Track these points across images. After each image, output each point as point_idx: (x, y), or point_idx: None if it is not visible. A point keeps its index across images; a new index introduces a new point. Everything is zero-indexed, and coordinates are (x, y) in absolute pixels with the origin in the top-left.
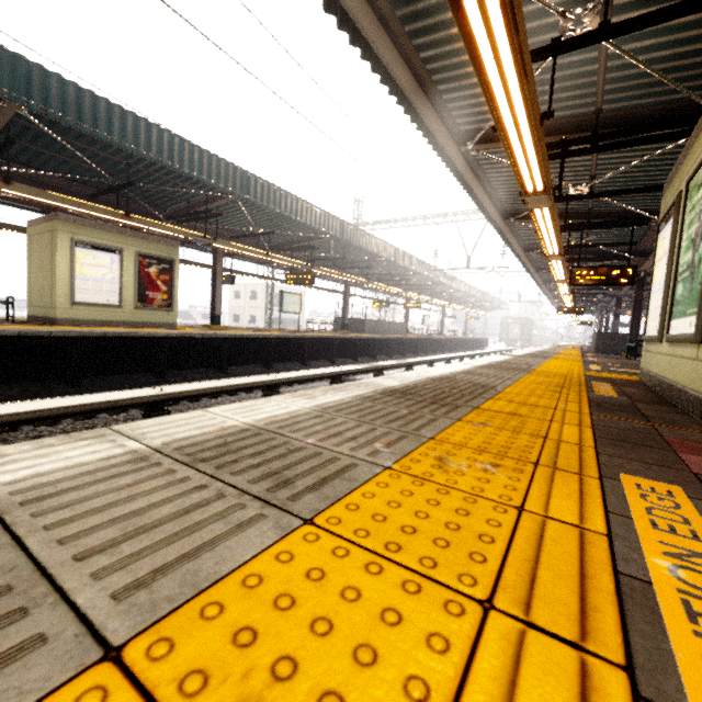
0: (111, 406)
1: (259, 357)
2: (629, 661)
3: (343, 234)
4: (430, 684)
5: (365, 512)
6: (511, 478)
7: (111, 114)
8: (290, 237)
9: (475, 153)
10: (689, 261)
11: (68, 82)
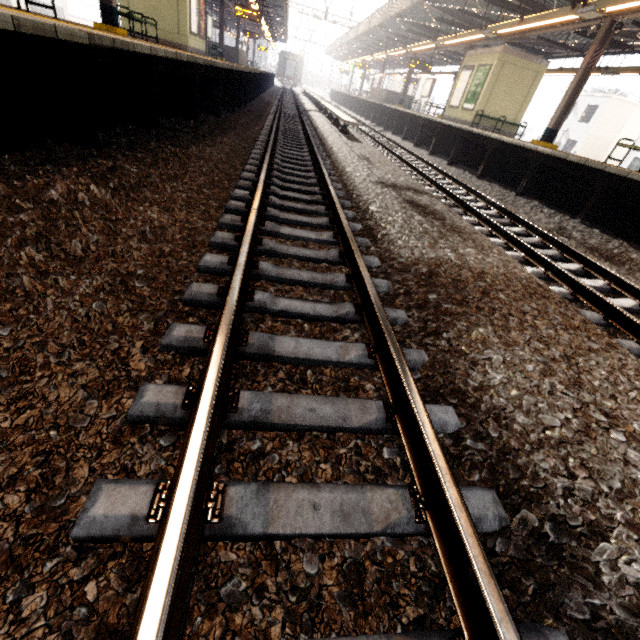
0: None
1: None
2: None
3: None
4: None
5: None
6: None
7: None
8: None
9: (423, 5)
10: (473, 91)
11: None
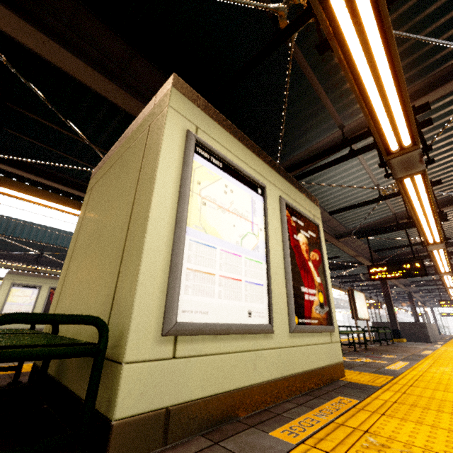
0: None
1: None
2: None
3: None
4: None
5: None
6: None
7: (25, 226)
8: None
9: None
10: None
11: (6, 217)
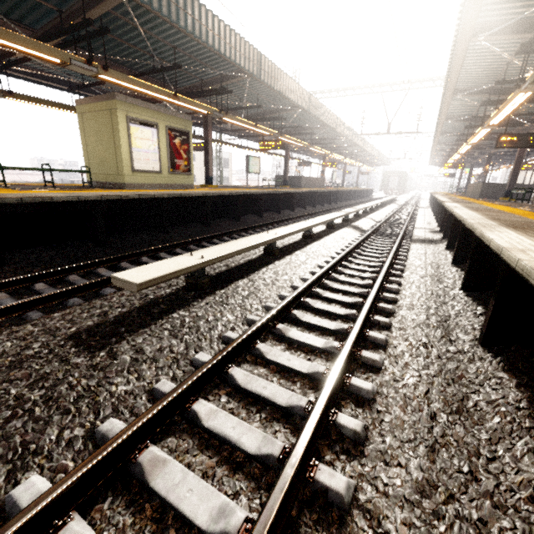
0: (264, 245)
1: (252, 208)
2: None
3: (309, 106)
4: None
5: None
6: None
7: (185, 2)
8: (262, 109)
9: (480, 43)
10: None
11: None
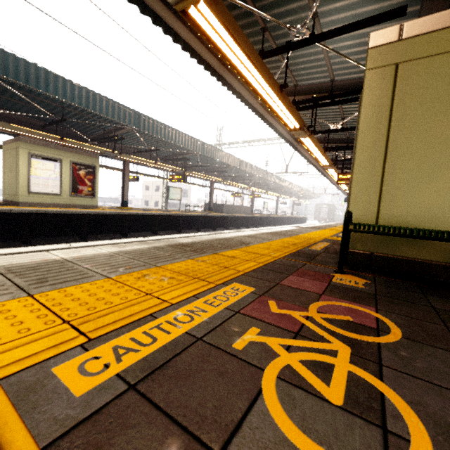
0: None
1: (149, 227)
2: (96, 338)
3: (204, 150)
4: (1, 340)
5: (65, 293)
6: (169, 283)
7: (48, 78)
8: (171, 152)
9: None
10: None
11: (20, 59)
